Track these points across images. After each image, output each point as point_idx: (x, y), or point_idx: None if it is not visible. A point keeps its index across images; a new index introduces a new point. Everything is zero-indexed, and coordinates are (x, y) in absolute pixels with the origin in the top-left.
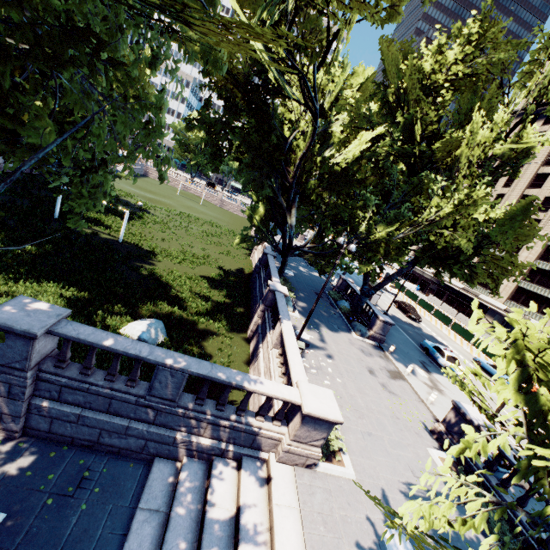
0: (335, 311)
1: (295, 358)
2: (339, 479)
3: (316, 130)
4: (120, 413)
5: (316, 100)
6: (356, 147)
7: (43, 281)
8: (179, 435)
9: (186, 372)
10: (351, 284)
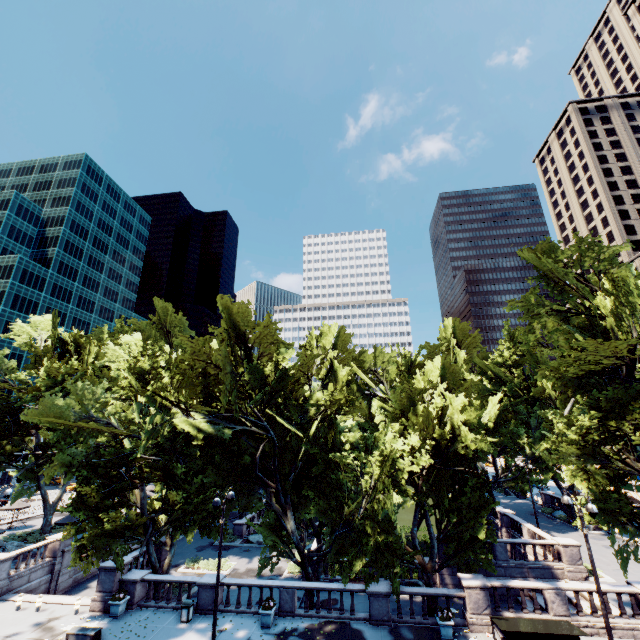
0: (556, 521)
1: (543, 534)
2: (605, 582)
3: None
4: (491, 574)
5: None
6: (490, 407)
7: None
8: (519, 579)
9: (504, 542)
10: (553, 494)
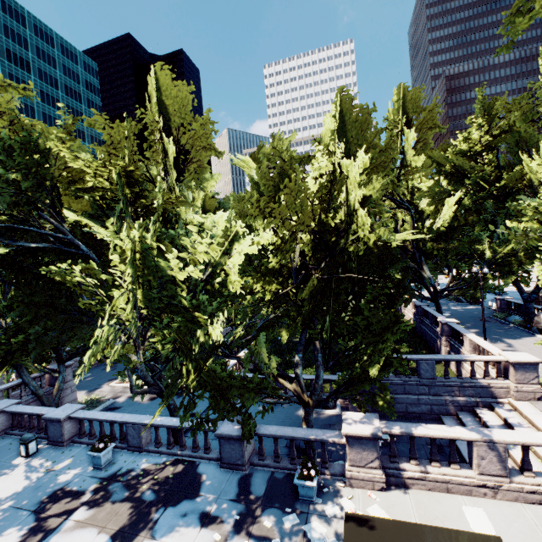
0: (509, 326)
1: (489, 347)
2: None
3: (413, 215)
4: (411, 393)
5: (404, 202)
6: (446, 210)
7: (310, 366)
8: (446, 398)
9: (433, 360)
10: (510, 299)
